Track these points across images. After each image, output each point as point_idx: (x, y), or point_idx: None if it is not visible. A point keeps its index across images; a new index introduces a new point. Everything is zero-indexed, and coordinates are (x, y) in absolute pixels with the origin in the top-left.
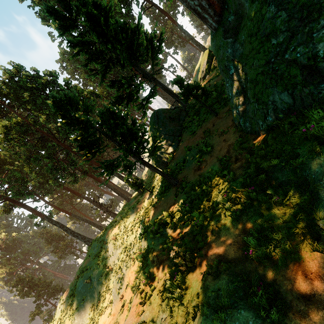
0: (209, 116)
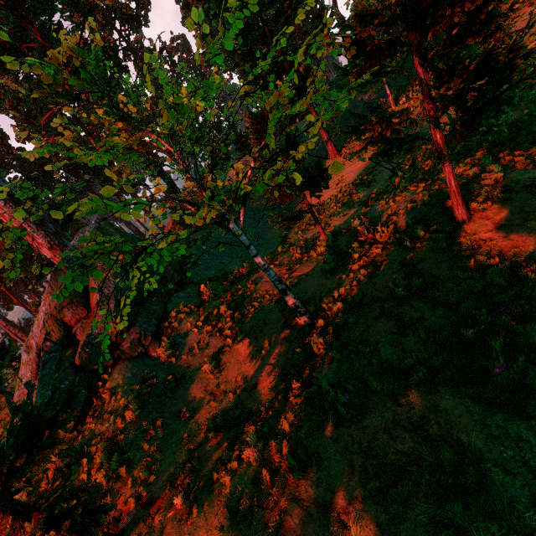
0: None
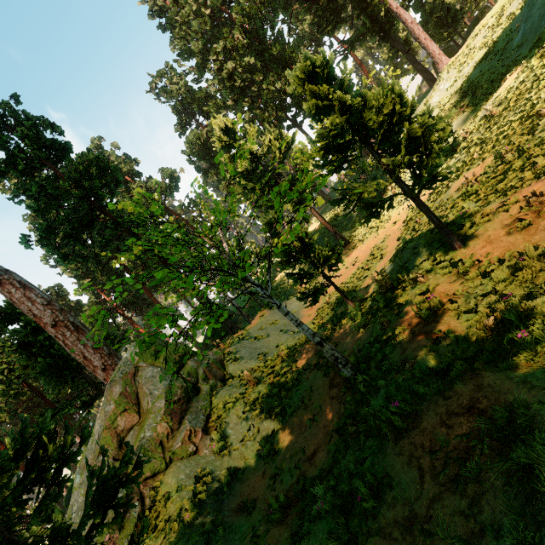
0: None
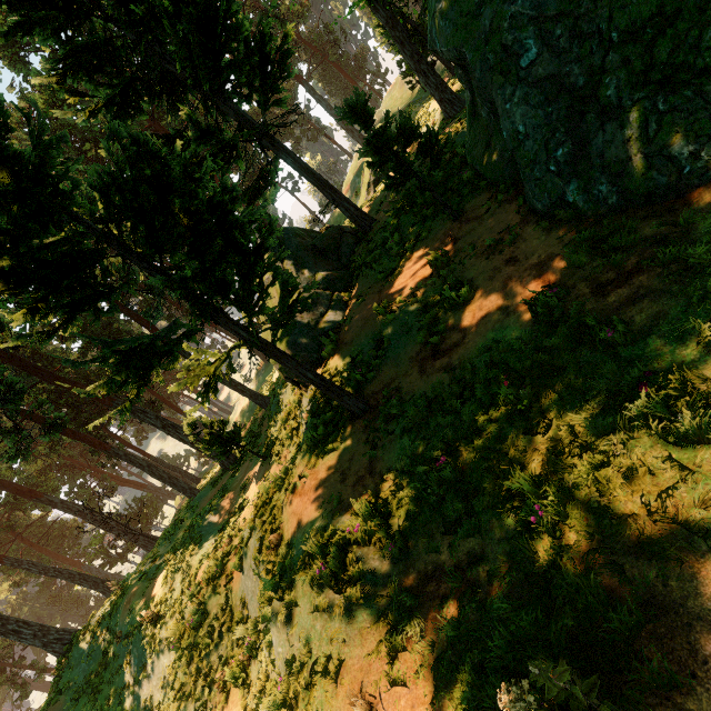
0: (433, 227)
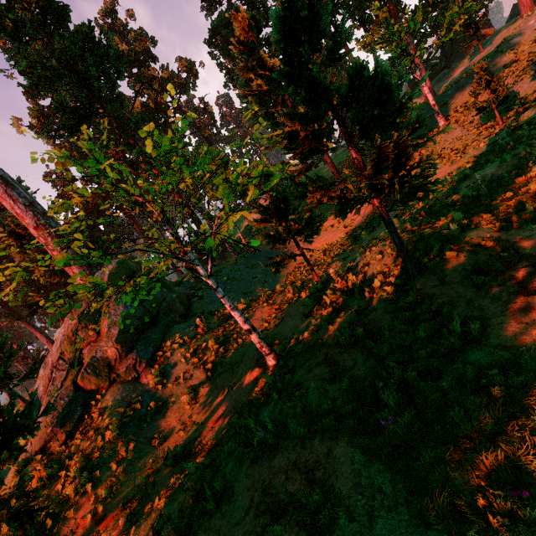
0: None
